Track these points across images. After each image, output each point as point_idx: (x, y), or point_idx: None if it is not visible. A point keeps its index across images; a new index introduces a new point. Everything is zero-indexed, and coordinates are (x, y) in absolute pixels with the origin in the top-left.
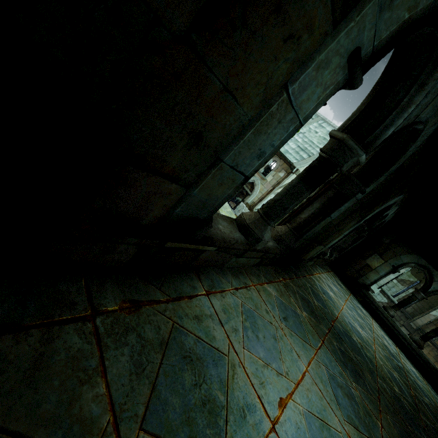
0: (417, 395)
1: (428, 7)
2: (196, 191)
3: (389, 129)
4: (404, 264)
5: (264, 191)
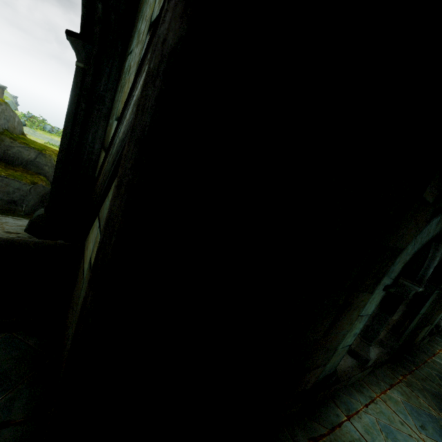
0: None
1: (412, 255)
2: (328, 364)
3: (429, 270)
4: None
5: None
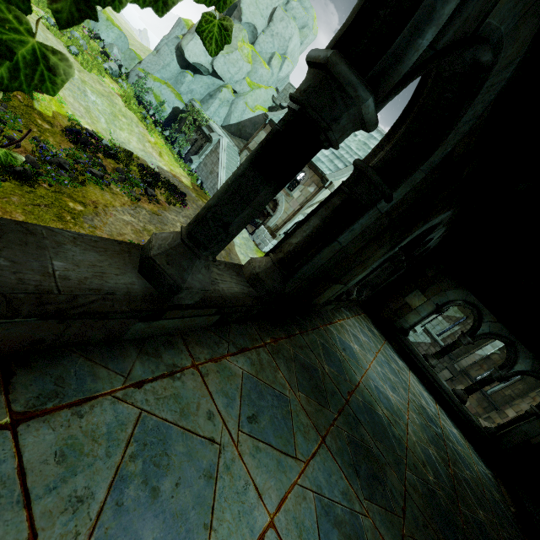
0: (456, 473)
1: None
2: None
3: (423, 34)
4: (450, 302)
5: (290, 211)
